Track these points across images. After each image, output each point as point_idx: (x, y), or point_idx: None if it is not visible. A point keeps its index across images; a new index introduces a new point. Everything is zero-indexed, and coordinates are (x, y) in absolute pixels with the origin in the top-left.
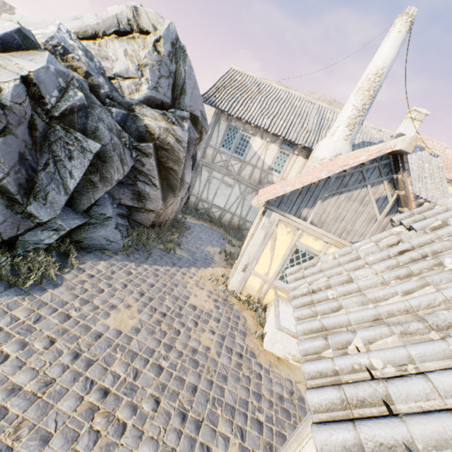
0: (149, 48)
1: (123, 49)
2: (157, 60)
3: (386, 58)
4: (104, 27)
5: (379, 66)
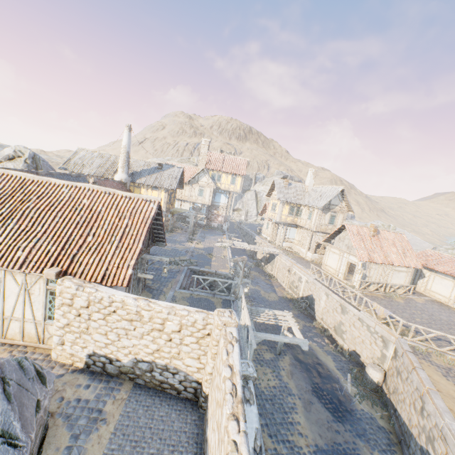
0: (23, 163)
1: (13, 165)
2: (27, 166)
3: (125, 142)
4: (4, 159)
5: (124, 145)
